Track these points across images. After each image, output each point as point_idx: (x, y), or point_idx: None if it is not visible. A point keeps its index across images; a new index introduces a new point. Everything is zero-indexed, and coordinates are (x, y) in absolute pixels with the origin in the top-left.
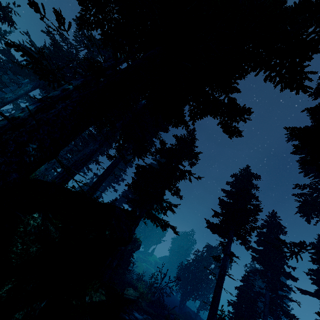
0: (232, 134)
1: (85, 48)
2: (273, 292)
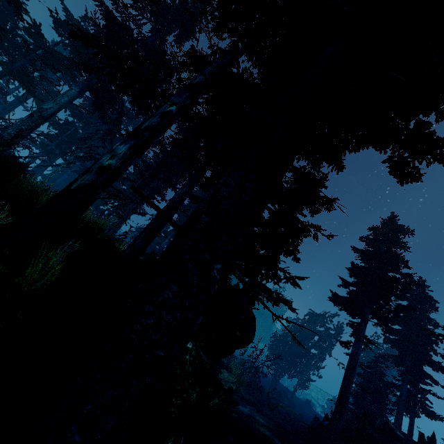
0: (407, 178)
1: (149, 20)
2: (411, 384)
